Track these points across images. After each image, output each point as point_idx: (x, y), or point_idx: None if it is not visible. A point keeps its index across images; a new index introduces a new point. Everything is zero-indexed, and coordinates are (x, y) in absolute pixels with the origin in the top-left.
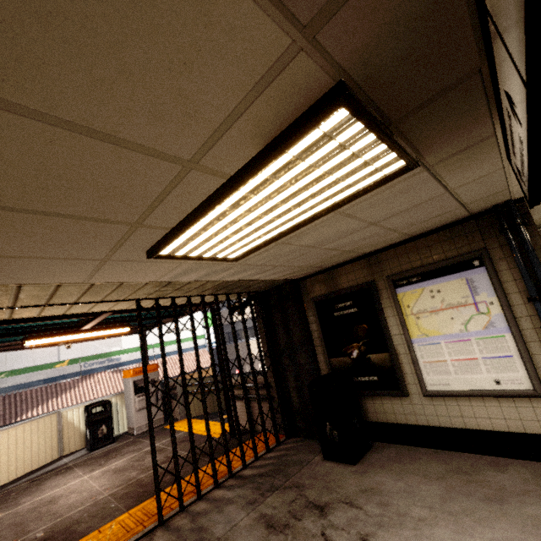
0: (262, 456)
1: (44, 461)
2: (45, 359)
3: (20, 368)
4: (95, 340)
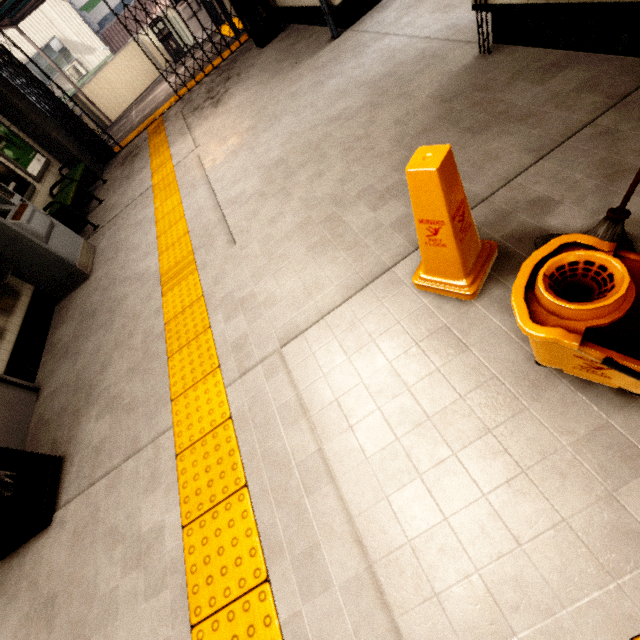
0: (236, 50)
1: (154, 76)
2: None
3: None
4: None
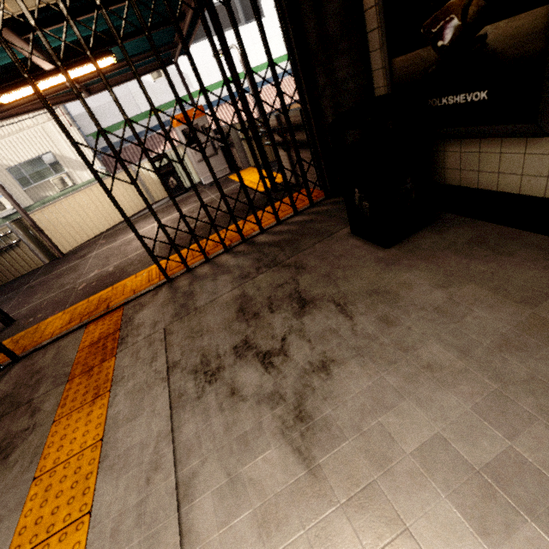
0: (287, 219)
1: (141, 206)
2: (128, 112)
3: (113, 124)
4: (122, 83)
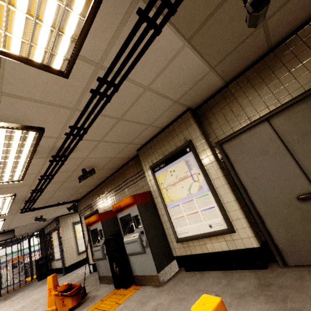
0: (28, 283)
1: None
2: None
3: None
4: None
